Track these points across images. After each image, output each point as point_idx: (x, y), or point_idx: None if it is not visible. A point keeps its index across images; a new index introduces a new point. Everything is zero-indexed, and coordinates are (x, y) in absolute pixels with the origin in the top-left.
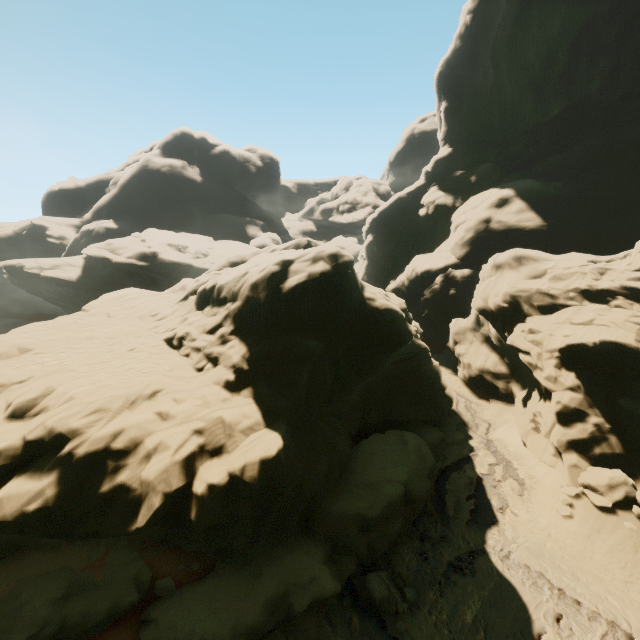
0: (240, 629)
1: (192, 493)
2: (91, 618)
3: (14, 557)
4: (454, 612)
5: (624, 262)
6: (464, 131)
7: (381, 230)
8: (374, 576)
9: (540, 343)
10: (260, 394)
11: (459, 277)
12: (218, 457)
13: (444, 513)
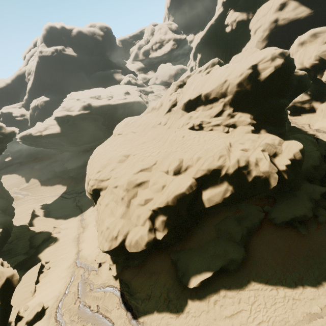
0: (308, 208)
1: (279, 171)
2: (255, 224)
3: (202, 221)
4: None
5: None
6: None
7: (204, 49)
8: None
9: None
10: (270, 130)
11: None
12: (277, 157)
13: None
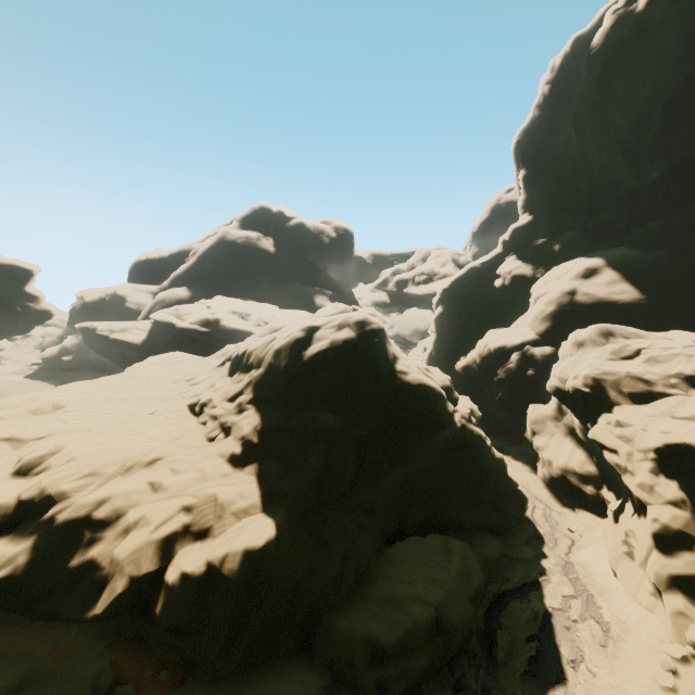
0: None
1: (164, 581)
2: None
3: None
4: None
5: None
6: (546, 198)
7: (452, 301)
8: None
9: (630, 439)
10: (264, 472)
11: (538, 355)
12: (202, 541)
13: (492, 656)
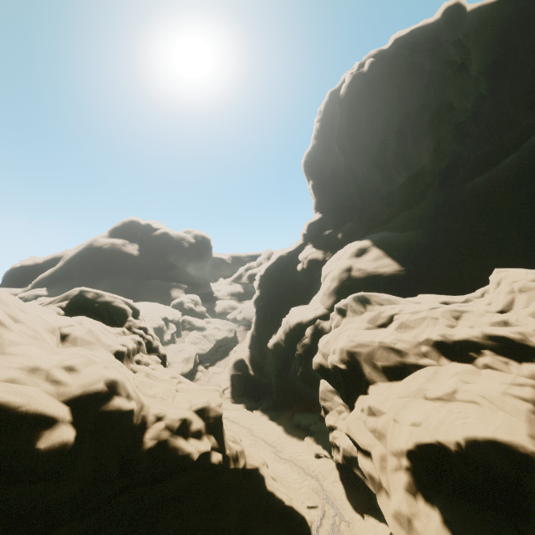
0: None
1: None
2: None
3: None
4: None
5: (482, 301)
6: (330, 201)
7: (267, 285)
8: None
9: (383, 435)
10: None
11: (327, 328)
12: None
13: None
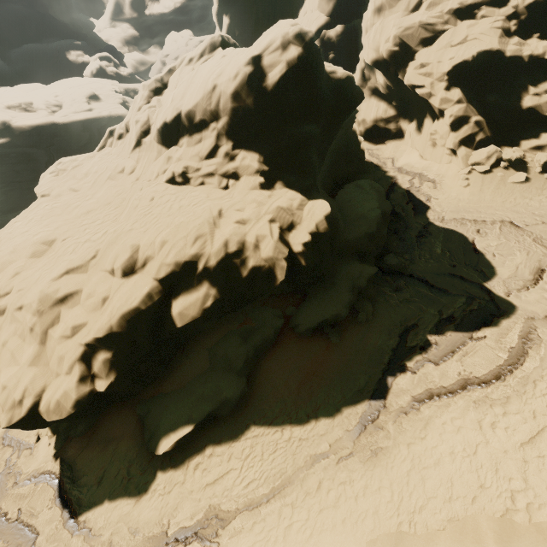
0: (345, 304)
1: (294, 254)
2: (268, 338)
3: (191, 345)
4: (431, 253)
5: None
6: None
7: (234, 6)
8: (388, 257)
9: (431, 74)
10: (289, 182)
11: (334, 37)
12: (294, 229)
13: (399, 217)
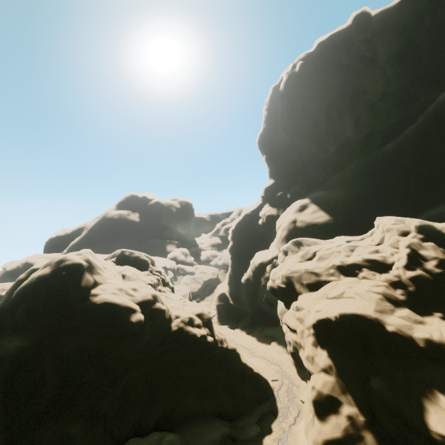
0: None
1: None
2: None
3: None
4: None
5: (369, 239)
6: (280, 169)
7: (238, 237)
8: None
9: (302, 320)
10: None
11: None
12: None
13: None
